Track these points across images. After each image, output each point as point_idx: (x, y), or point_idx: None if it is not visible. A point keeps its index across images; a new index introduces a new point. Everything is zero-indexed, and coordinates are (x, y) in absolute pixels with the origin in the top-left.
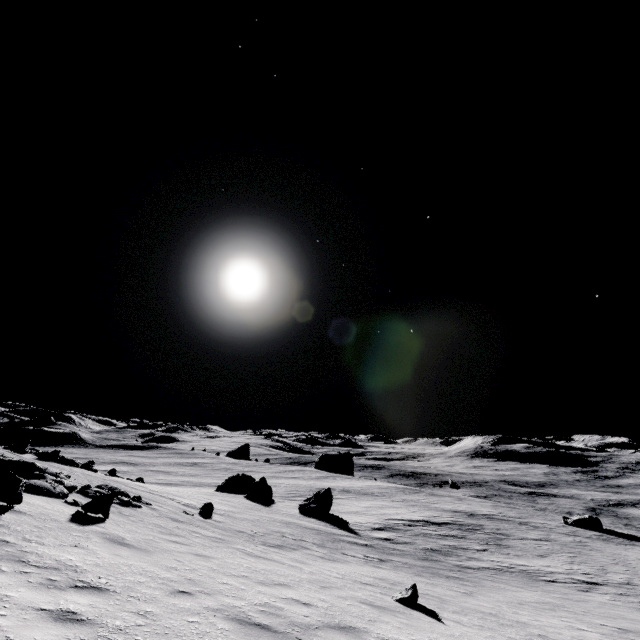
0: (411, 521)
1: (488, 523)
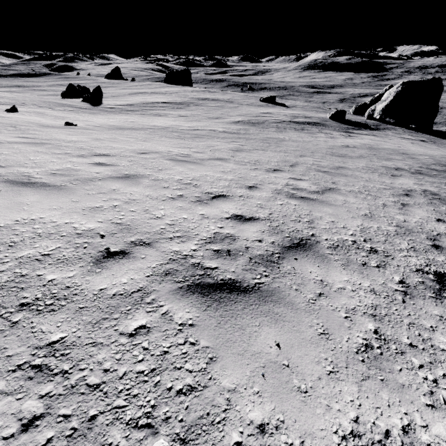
0: (154, 103)
1: (204, 102)
